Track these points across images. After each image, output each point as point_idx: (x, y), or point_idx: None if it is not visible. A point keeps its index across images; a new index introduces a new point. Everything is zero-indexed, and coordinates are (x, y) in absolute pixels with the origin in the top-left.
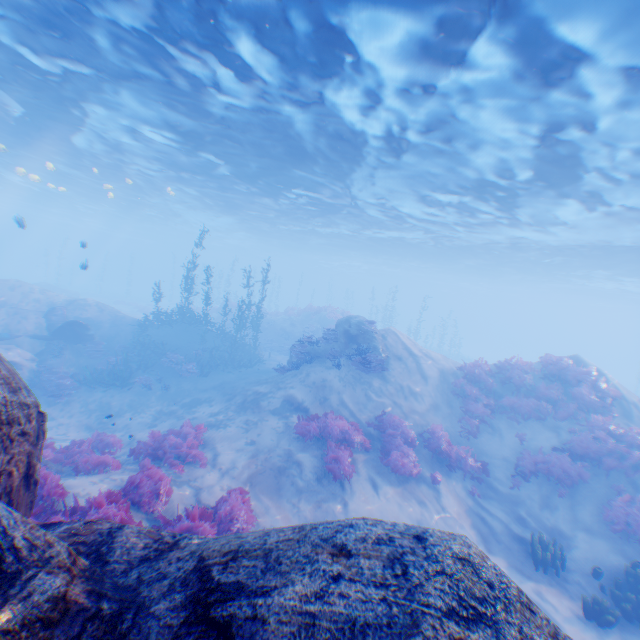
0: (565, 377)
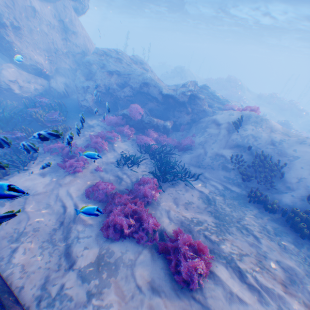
0: (230, 81)
